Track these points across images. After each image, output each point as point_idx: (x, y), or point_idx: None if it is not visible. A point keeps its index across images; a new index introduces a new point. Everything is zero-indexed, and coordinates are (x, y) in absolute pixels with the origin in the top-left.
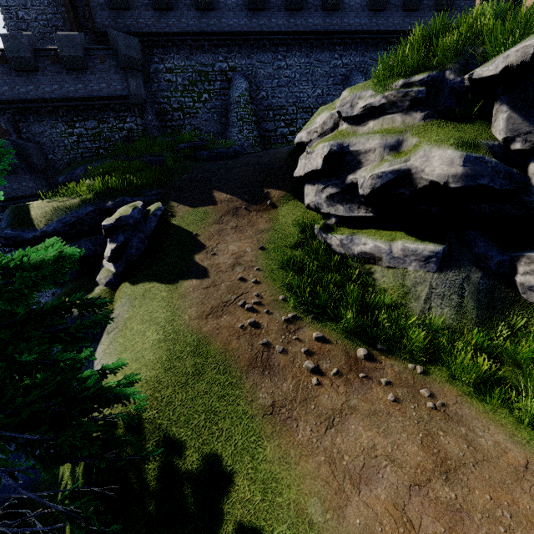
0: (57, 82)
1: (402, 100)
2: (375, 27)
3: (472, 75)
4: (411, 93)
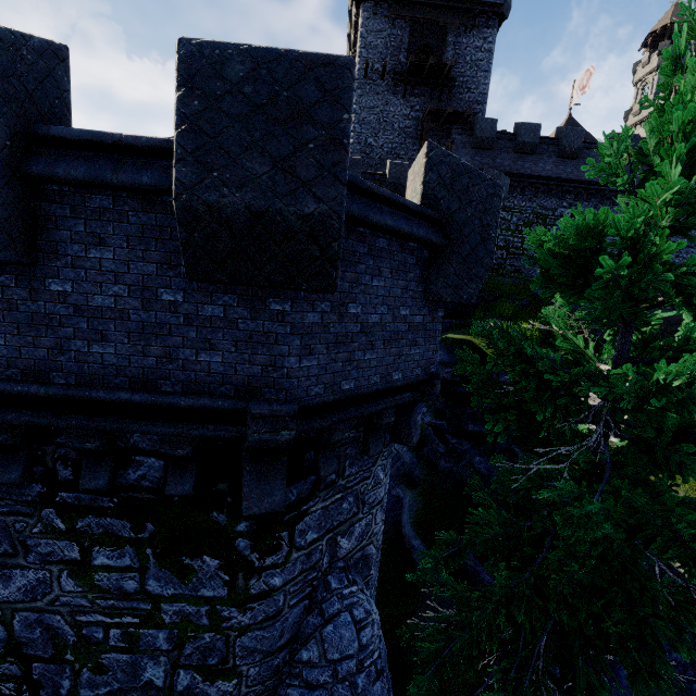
0: None
1: None
2: None
3: None
4: None
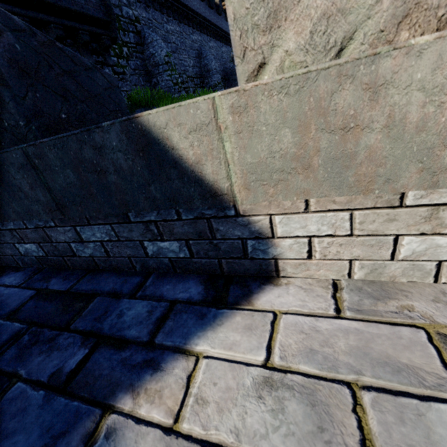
0: None
1: None
2: (202, 13)
3: None
4: None
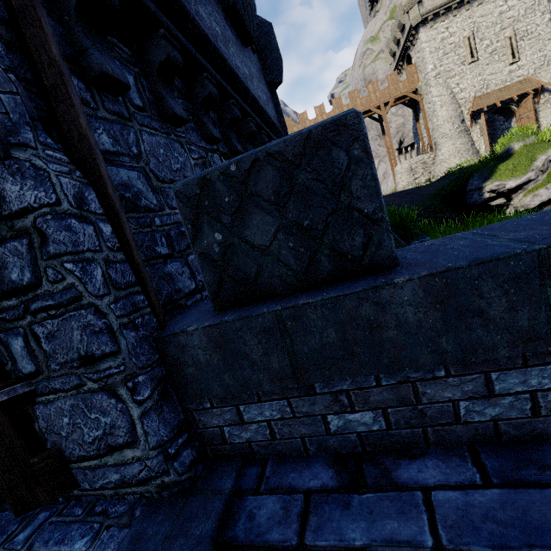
0: (215, 16)
1: None
2: None
3: None
4: None
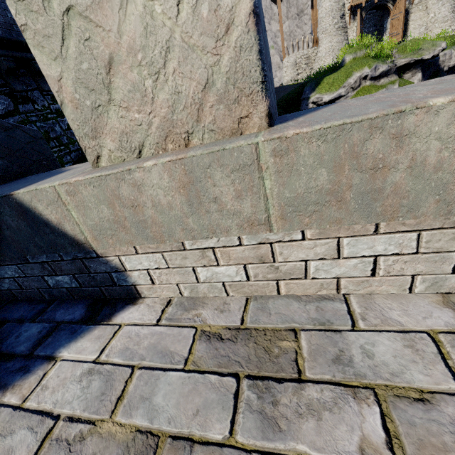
0: None
1: (393, 68)
2: None
3: (422, 58)
4: (397, 65)
